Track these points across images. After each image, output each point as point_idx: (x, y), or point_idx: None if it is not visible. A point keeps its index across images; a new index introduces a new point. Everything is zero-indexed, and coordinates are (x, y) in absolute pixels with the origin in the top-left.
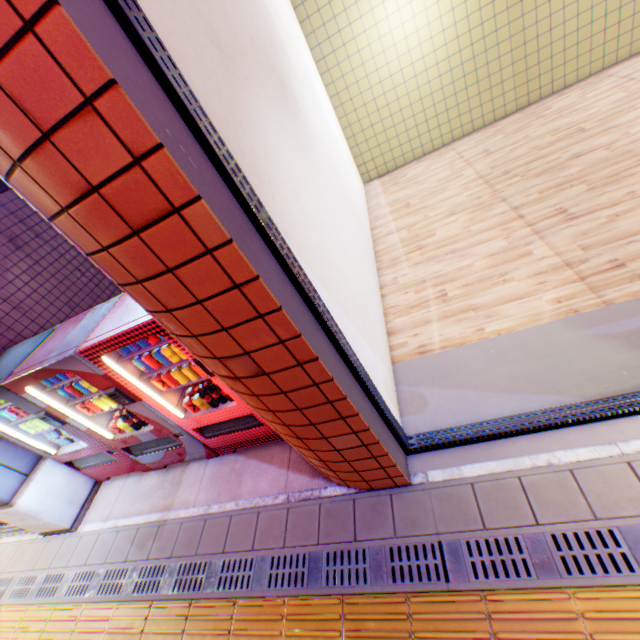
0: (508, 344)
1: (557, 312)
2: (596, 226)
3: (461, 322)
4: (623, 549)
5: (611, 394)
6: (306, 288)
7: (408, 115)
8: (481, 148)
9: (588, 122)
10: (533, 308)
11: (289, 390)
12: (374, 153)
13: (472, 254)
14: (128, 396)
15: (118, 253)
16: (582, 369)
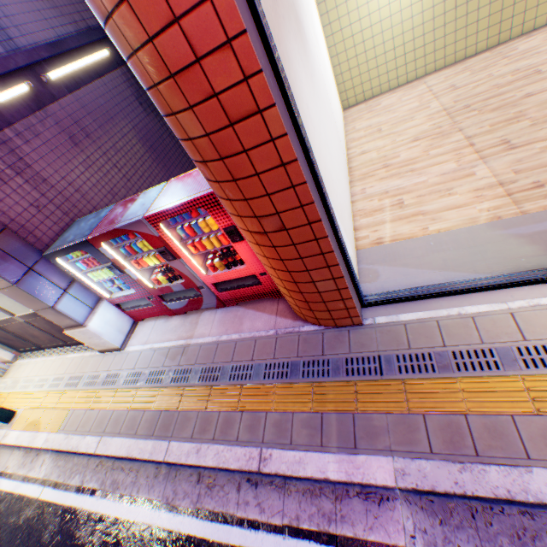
0: (444, 240)
1: (485, 219)
2: (530, 156)
3: (412, 224)
4: (495, 359)
5: (510, 273)
6: (317, 175)
7: (389, 49)
8: (449, 84)
9: (546, 66)
10: (468, 216)
11: (298, 243)
12: (355, 83)
13: (427, 174)
14: (172, 254)
15: (215, 138)
16: (494, 257)
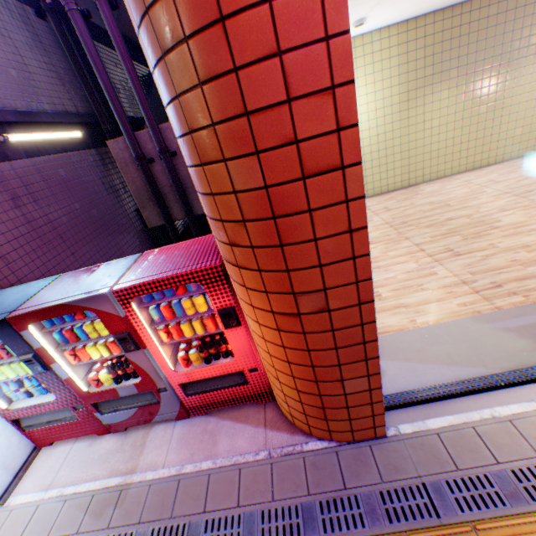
0: (437, 331)
1: (466, 312)
2: (475, 261)
3: (397, 314)
4: None
5: (520, 367)
6: None
7: None
8: (382, 206)
9: (451, 202)
10: (448, 308)
11: (338, 328)
12: None
13: (393, 270)
14: (136, 342)
15: (275, 192)
16: (495, 350)
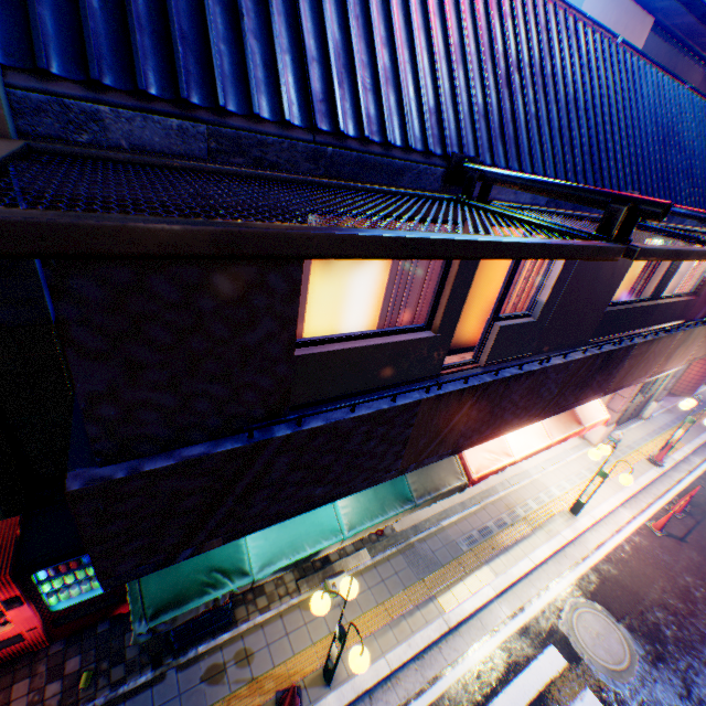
0: None
1: None
2: None
3: None
4: None
5: None
6: None
7: None
8: None
9: None
10: None
11: None
12: None
13: None
14: None
15: None
16: None
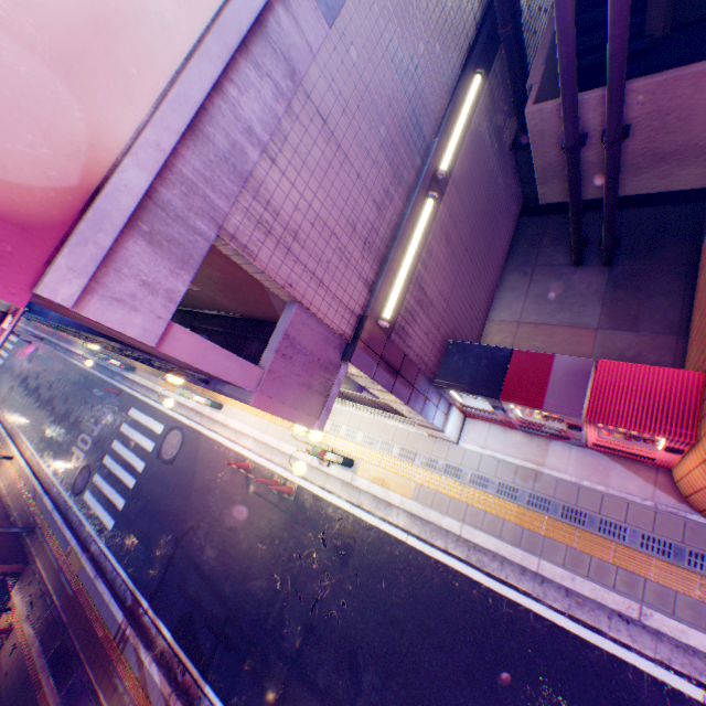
0: None
1: None
2: None
3: None
4: None
5: None
6: None
7: None
8: None
9: None
10: None
11: None
12: None
13: None
14: (579, 429)
15: None
16: None
